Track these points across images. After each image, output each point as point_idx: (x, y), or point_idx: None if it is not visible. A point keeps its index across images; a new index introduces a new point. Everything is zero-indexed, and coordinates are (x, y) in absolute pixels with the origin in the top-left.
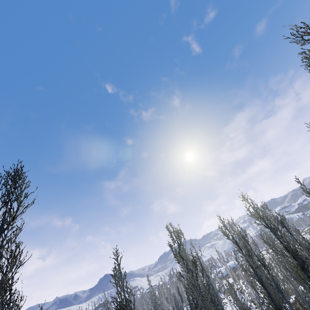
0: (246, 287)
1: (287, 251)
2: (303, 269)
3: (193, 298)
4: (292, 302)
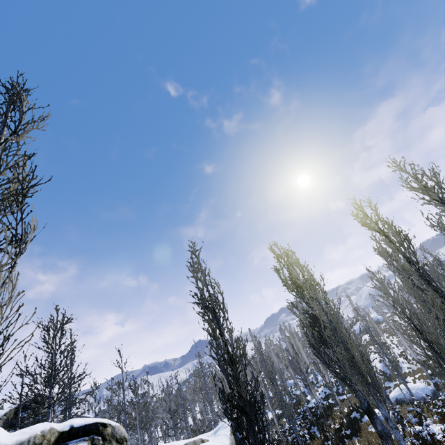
0: (393, 341)
1: None
2: None
3: (312, 333)
4: None
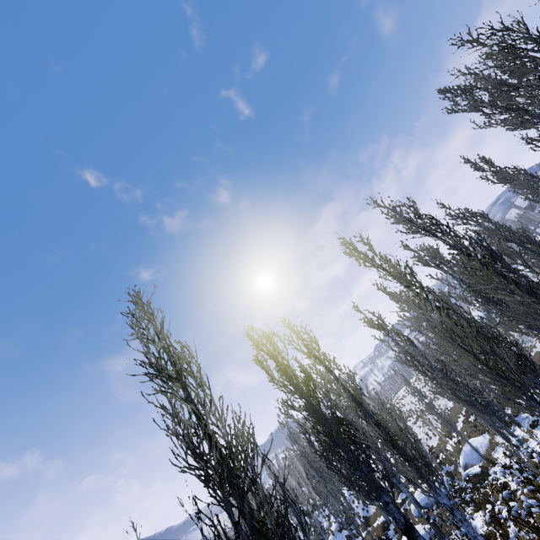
0: None
1: (464, 253)
2: (495, 269)
3: (318, 438)
4: (461, 429)
